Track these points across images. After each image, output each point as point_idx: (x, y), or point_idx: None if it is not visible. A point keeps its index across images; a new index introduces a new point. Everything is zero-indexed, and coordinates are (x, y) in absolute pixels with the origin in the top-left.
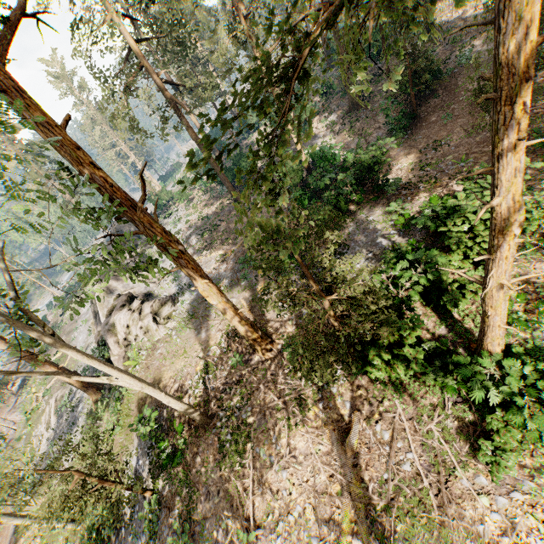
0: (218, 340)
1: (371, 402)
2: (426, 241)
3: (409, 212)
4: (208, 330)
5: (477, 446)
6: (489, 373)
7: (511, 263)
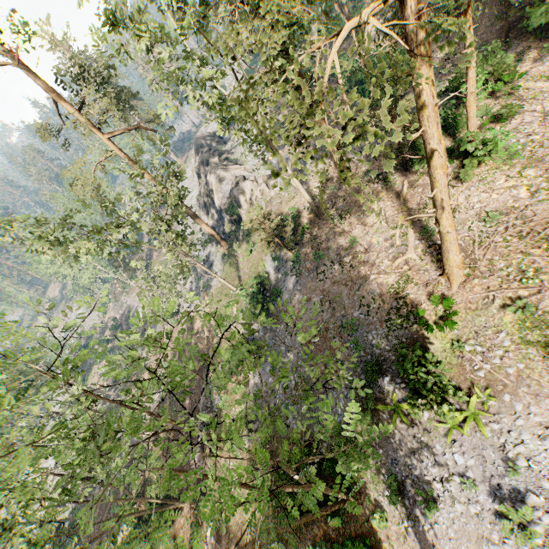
0: (315, 186)
1: (413, 182)
2: (450, 104)
3: (441, 87)
4: (307, 184)
5: (460, 180)
6: (466, 139)
7: (475, 81)
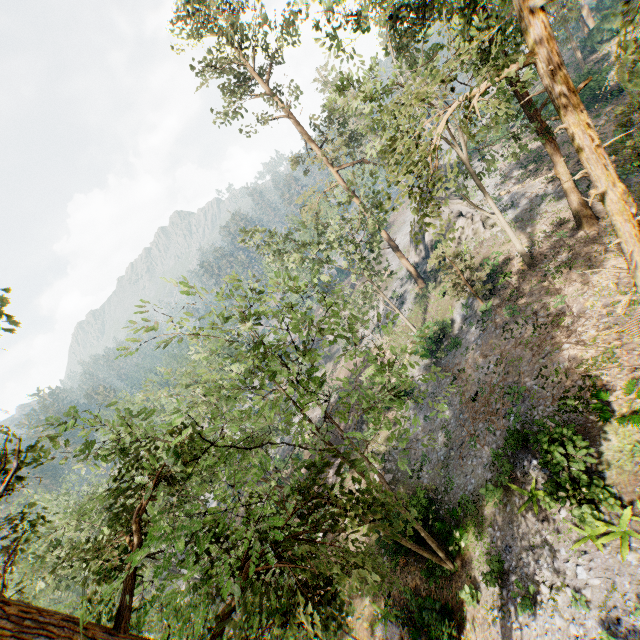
0: (542, 230)
1: None
2: None
3: None
4: (533, 226)
5: None
6: None
7: None
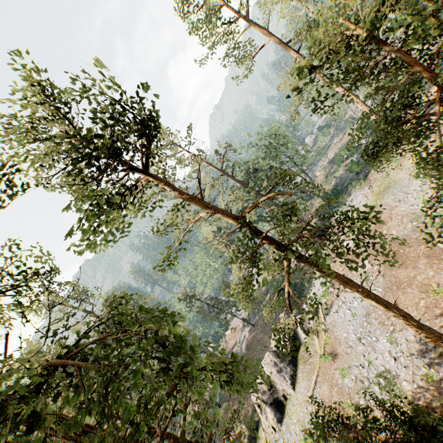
0: None
1: None
2: None
3: None
4: None
5: None
6: None
7: None
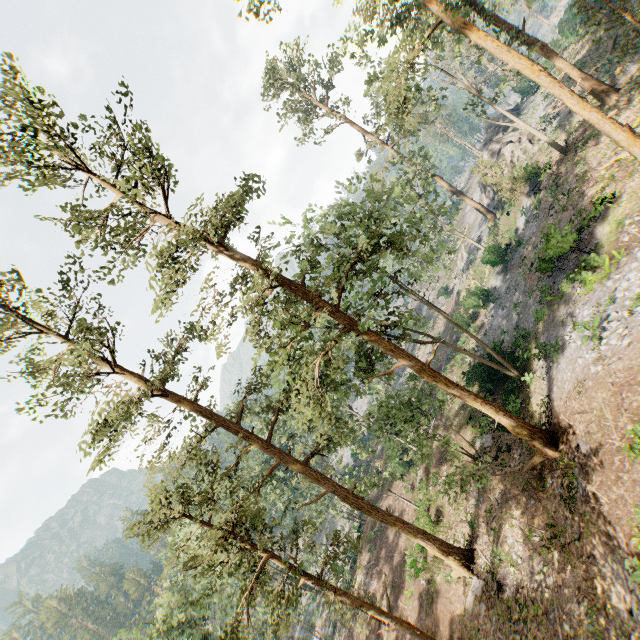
0: (577, 122)
1: None
2: None
3: None
4: (571, 123)
5: None
6: None
7: None
